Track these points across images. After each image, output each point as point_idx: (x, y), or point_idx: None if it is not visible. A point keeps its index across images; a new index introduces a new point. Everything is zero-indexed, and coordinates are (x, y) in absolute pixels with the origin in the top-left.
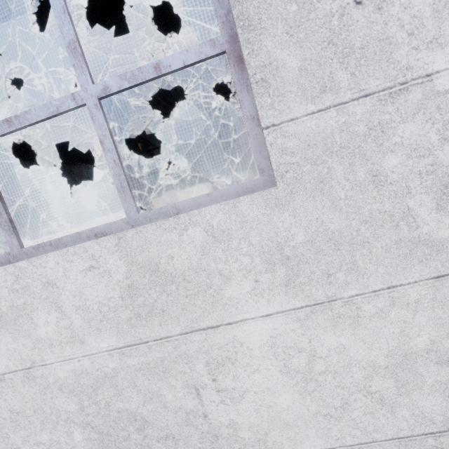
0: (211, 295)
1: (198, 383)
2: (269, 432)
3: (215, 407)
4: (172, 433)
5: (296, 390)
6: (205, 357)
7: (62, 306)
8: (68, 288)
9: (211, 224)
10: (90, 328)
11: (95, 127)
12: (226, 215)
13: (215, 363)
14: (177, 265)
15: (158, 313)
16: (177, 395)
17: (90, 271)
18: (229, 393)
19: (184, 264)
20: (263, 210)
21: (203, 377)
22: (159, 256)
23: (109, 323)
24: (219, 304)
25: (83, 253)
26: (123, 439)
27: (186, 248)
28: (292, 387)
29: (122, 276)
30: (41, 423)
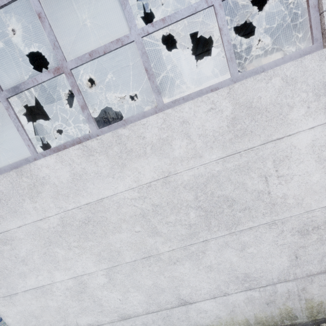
0: (281, 119)
1: (267, 174)
2: (304, 198)
3: (275, 187)
4: (248, 206)
5: (323, 171)
6: (273, 157)
7: (190, 135)
8: (195, 124)
9: (286, 75)
10: (206, 147)
11: (217, 20)
12: (296, 68)
13: (278, 160)
14: (262, 102)
15: (248, 134)
16: (254, 182)
17: (210, 112)
18: (284, 177)
19: (267, 101)
20: (317, 63)
21: (270, 169)
22: (253, 98)
23: (218, 143)
24: (285, 124)
25: (207, 100)
26: (219, 213)
27: (270, 91)
28: (321, 170)
29: (229, 113)
30: (171, 210)
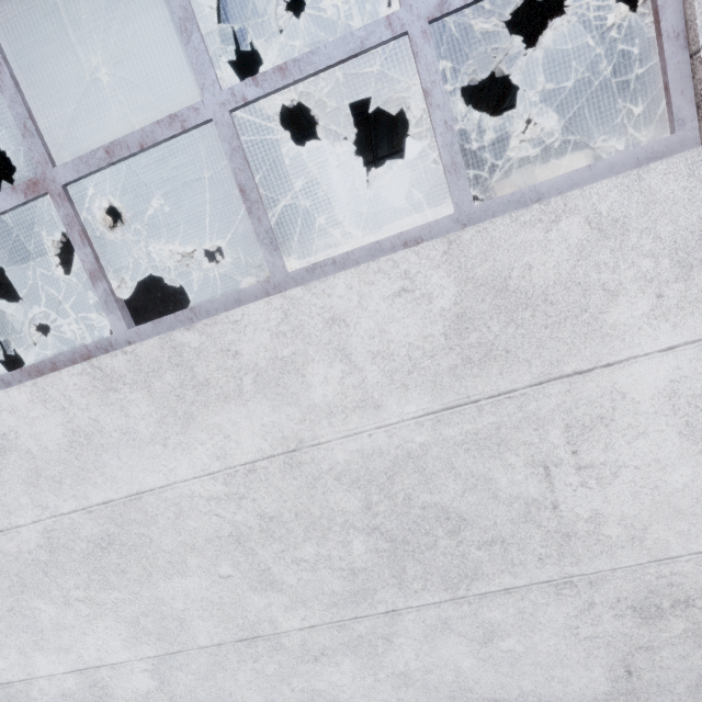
0: (585, 323)
1: (549, 458)
2: (649, 526)
3: (571, 494)
4: (501, 535)
5: (700, 460)
6: (564, 418)
7: (351, 353)
8: (363, 326)
9: (598, 211)
10: (391, 385)
11: (419, 69)
12: (624, 195)
13: (578, 426)
14: (536, 279)
15: (498, 356)
16: (514, 478)
17: (399, 298)
18: (595, 470)
19: (547, 276)
20: (684, 183)
21: (557, 448)
22: (510, 266)
23: (422, 376)
24: (595, 335)
25: (392, 270)
26: (426, 548)
27: (555, 250)
28: (695, 456)
29: (448, 302)
30: (305, 531)
